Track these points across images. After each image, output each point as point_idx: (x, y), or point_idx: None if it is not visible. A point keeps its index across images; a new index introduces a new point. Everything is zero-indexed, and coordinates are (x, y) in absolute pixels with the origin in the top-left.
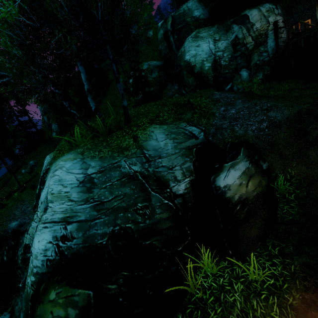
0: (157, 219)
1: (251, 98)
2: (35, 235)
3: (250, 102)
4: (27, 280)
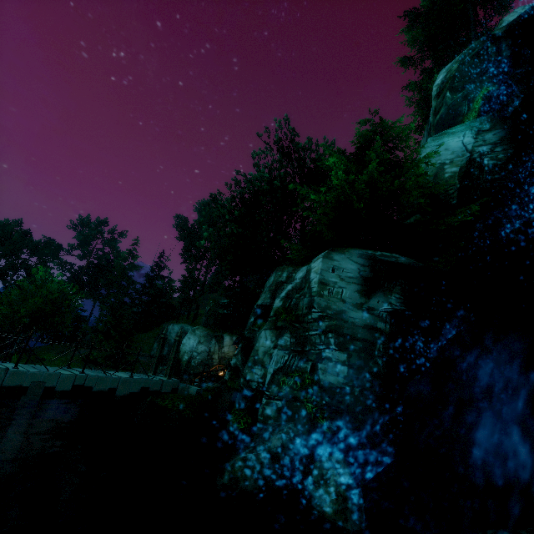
0: None
1: None
2: None
3: None
4: None
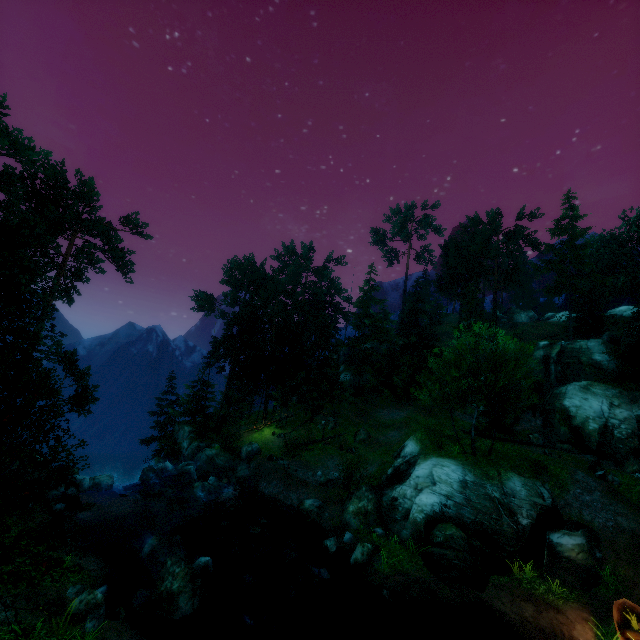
0: (504, 528)
1: (612, 497)
2: (421, 495)
3: (607, 500)
4: (412, 516)
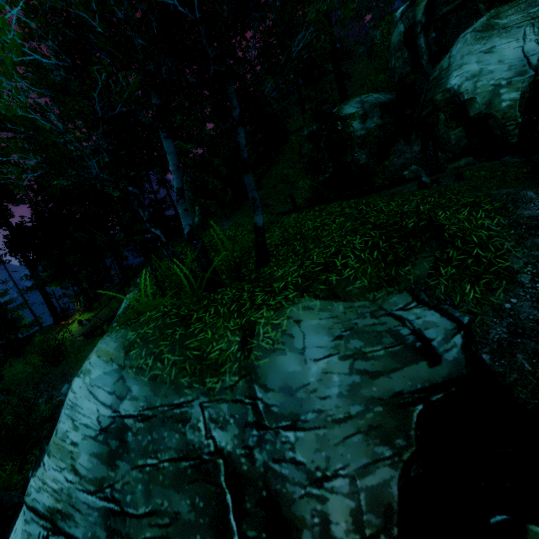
0: None
1: None
2: None
3: None
4: None
